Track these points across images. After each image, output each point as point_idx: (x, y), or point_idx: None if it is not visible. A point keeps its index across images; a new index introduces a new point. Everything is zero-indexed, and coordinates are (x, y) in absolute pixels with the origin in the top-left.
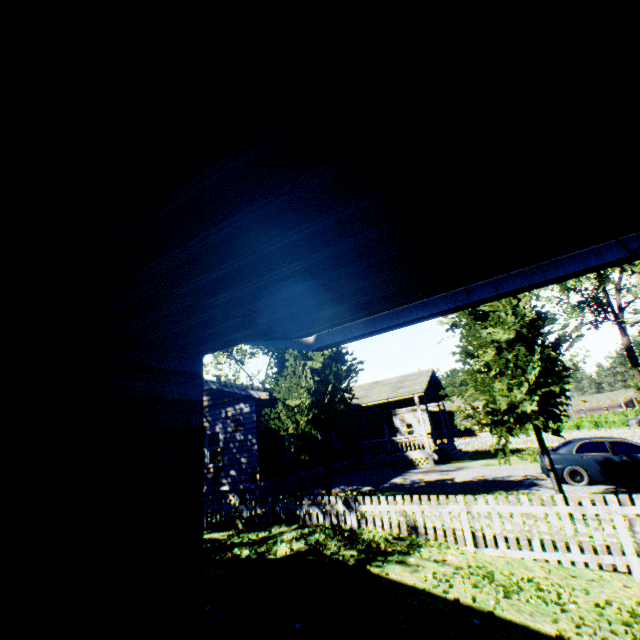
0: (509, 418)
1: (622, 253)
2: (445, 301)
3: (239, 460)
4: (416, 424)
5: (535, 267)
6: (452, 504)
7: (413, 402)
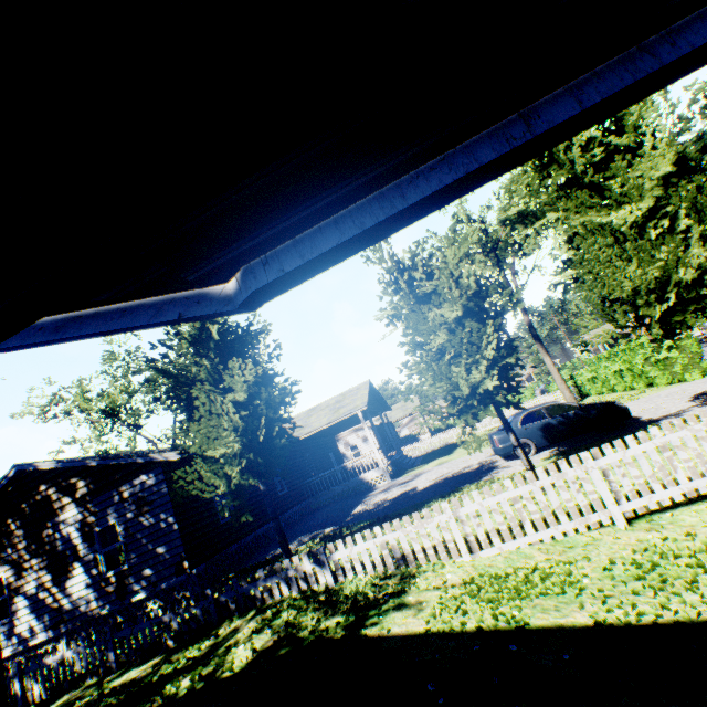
0: (473, 402)
1: None
2: (489, 144)
3: (153, 552)
4: (361, 444)
5: (637, 50)
6: (438, 515)
7: (356, 421)
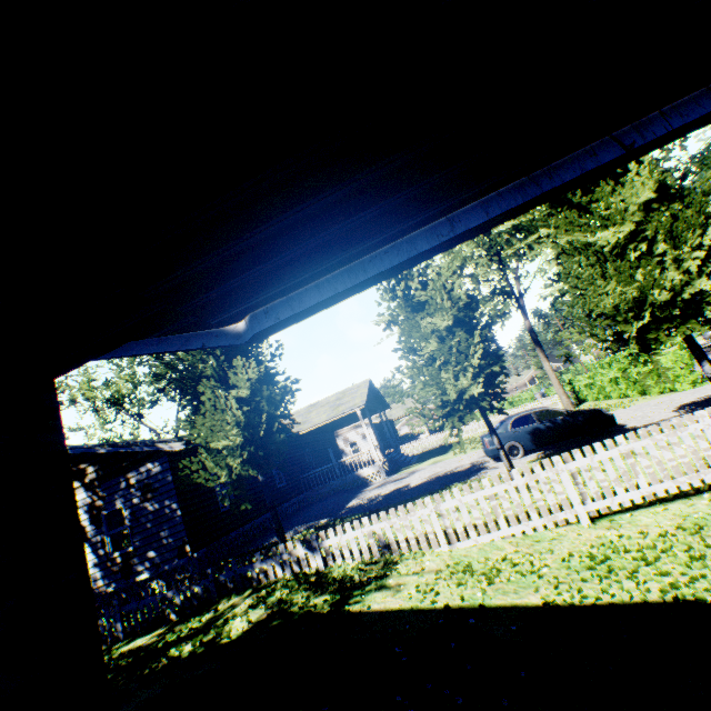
0: (459, 407)
1: (619, 150)
2: (425, 238)
3: (157, 536)
4: (360, 441)
5: (527, 179)
6: (421, 509)
7: (355, 418)
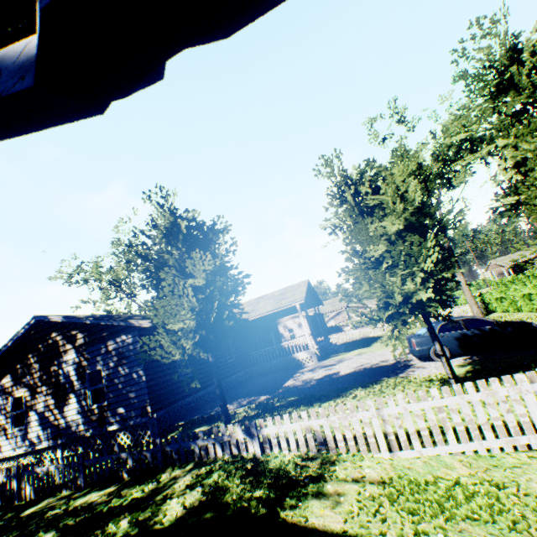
0: (404, 311)
1: None
2: None
3: (126, 395)
4: (296, 328)
5: None
6: (361, 411)
7: (294, 310)
